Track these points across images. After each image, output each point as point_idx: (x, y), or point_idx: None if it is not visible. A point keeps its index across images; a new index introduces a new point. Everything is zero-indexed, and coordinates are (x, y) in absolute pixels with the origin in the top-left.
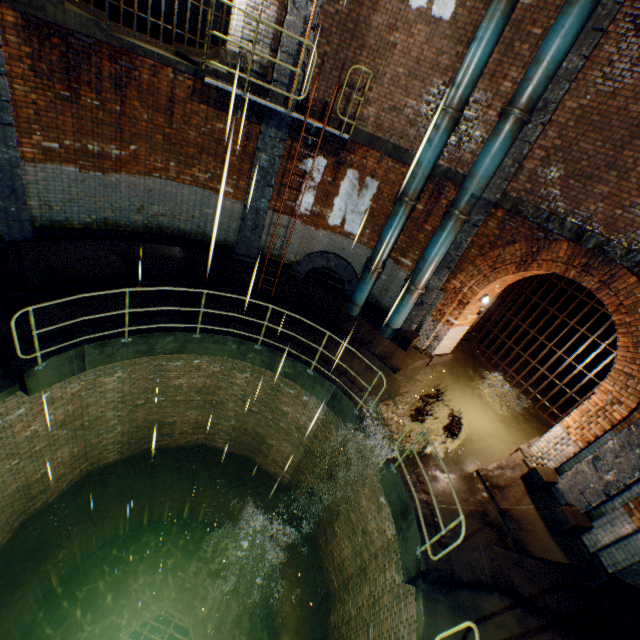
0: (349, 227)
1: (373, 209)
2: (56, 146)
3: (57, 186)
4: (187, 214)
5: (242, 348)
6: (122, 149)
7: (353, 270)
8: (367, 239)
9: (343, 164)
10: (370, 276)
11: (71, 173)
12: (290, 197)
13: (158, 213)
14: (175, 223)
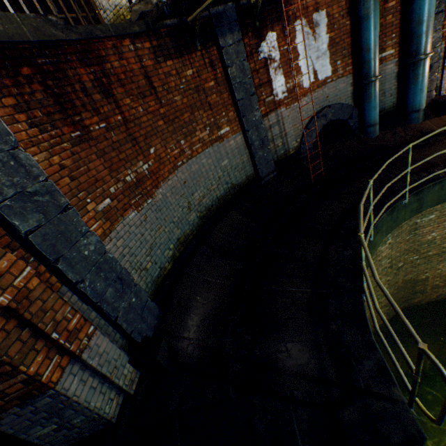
0: (321, 74)
1: (332, 39)
2: (107, 202)
3: (134, 244)
4: (214, 180)
5: (392, 216)
6: (146, 160)
7: (347, 105)
8: (341, 70)
9: (288, 23)
10: (375, 88)
11: (133, 220)
12: (266, 94)
13: (199, 198)
14: (212, 196)
